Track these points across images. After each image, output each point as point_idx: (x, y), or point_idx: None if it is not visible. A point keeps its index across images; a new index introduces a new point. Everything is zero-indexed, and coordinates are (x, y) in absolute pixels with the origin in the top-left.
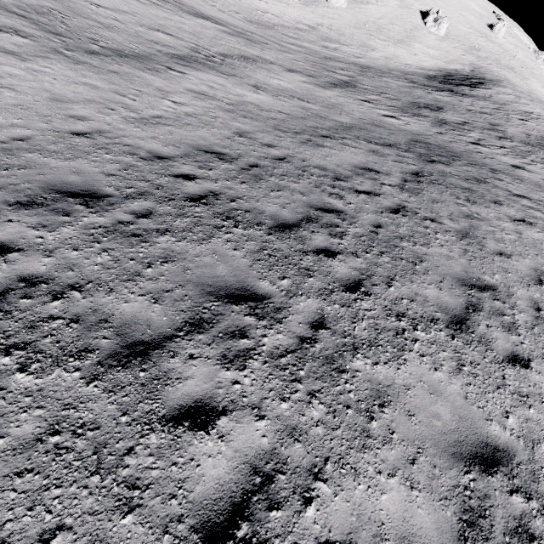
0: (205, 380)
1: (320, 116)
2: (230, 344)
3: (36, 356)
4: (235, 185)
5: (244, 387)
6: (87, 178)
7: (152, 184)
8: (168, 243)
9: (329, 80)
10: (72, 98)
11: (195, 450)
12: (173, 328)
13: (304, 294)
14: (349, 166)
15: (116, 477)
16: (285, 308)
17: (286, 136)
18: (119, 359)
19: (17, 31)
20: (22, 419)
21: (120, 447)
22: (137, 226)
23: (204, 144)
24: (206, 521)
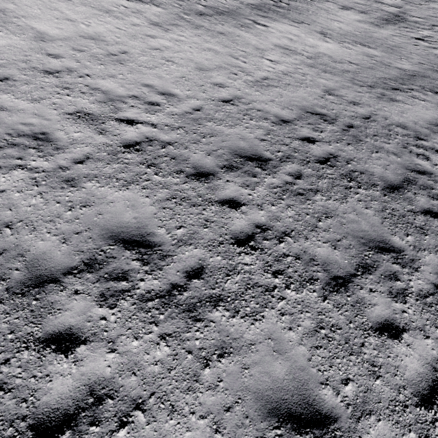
0: (385, 307)
1: (383, 63)
2: (391, 284)
3: (290, 280)
4: (344, 147)
5: (410, 315)
6: (250, 144)
7: (290, 147)
8: (322, 201)
9: (380, 15)
10: (208, 65)
11: (397, 351)
12: (353, 269)
13: (426, 249)
14: (425, 123)
15: (362, 358)
16: (416, 260)
17: (363, 91)
18: (332, 287)
19: (151, 0)
20: (302, 317)
21: (356, 342)
22: (298, 186)
23: (307, 105)
24: (417, 391)
